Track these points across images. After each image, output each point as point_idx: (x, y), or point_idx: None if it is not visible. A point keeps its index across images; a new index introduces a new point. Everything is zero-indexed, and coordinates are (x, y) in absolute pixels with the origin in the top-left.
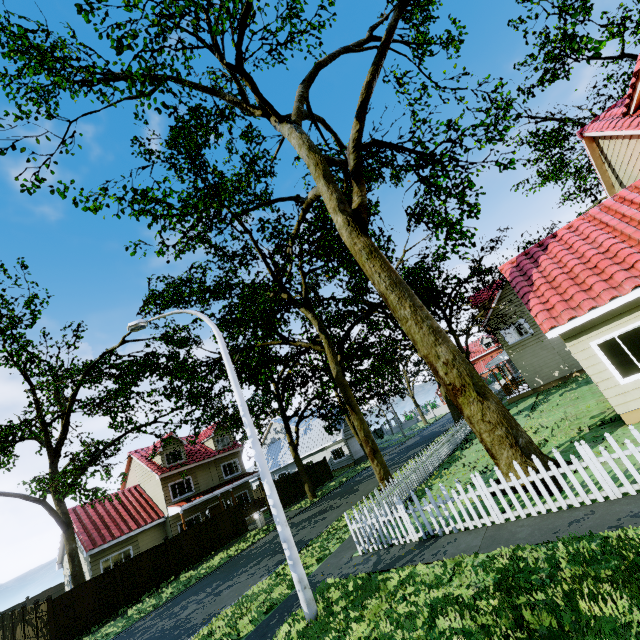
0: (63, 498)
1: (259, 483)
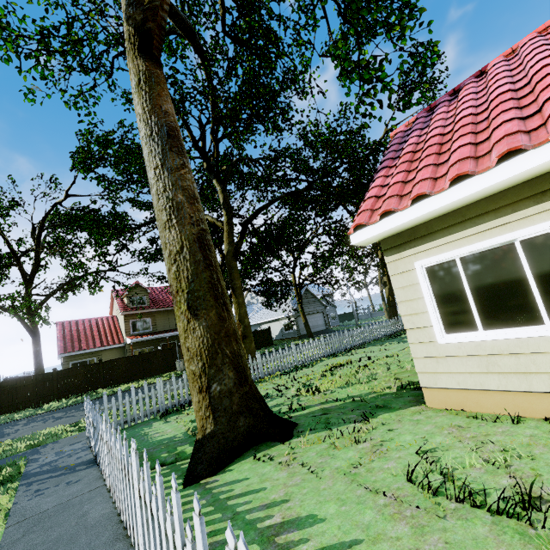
0: (33, 314)
1: None
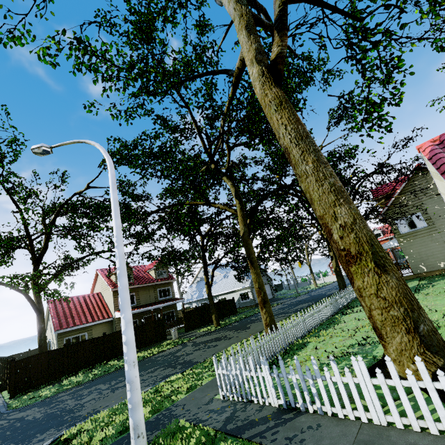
0: (39, 292)
1: (188, 306)
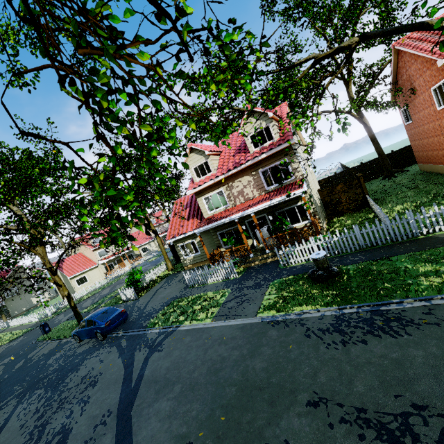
0: None
1: None
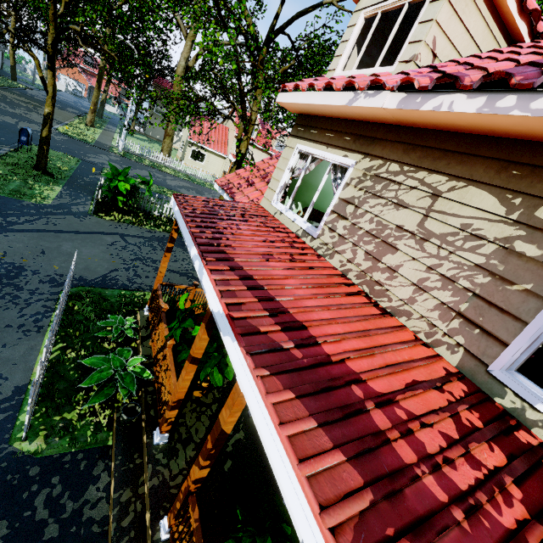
0: None
1: None
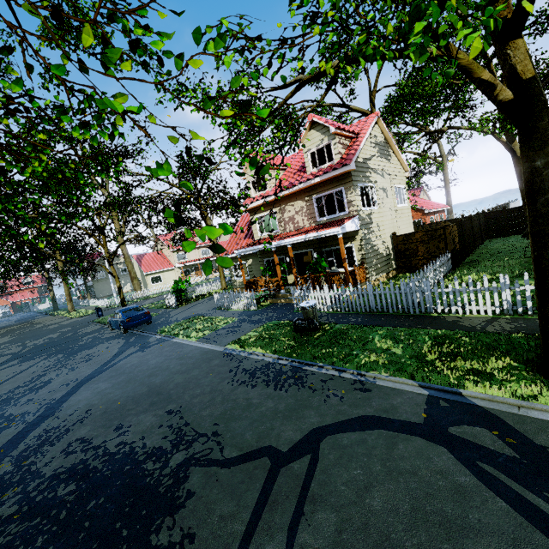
0: None
1: None
